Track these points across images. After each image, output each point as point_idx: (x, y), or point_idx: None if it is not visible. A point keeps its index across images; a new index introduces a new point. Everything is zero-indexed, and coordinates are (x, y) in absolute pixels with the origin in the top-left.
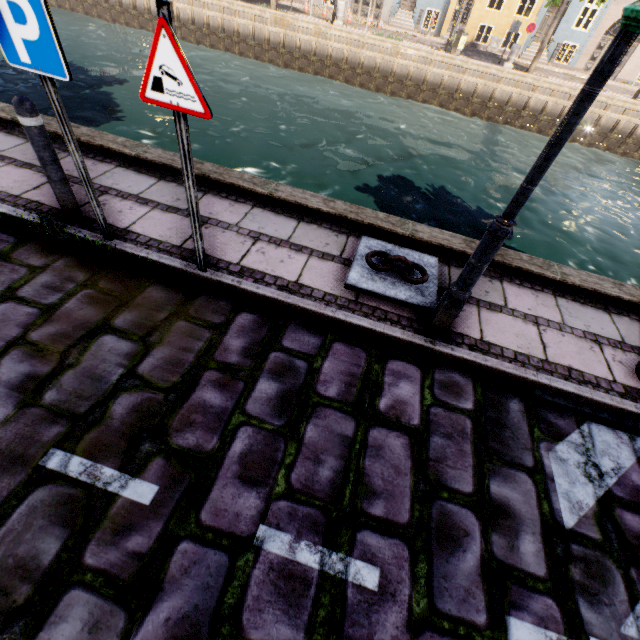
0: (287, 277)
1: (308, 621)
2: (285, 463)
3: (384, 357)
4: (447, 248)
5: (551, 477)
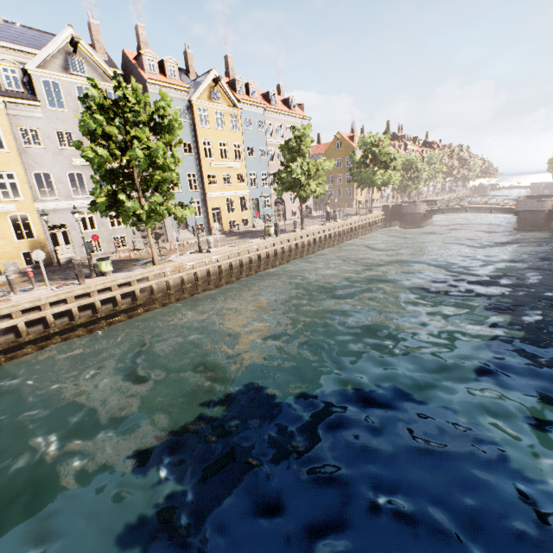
0: None
1: None
2: None
3: None
4: None
5: None
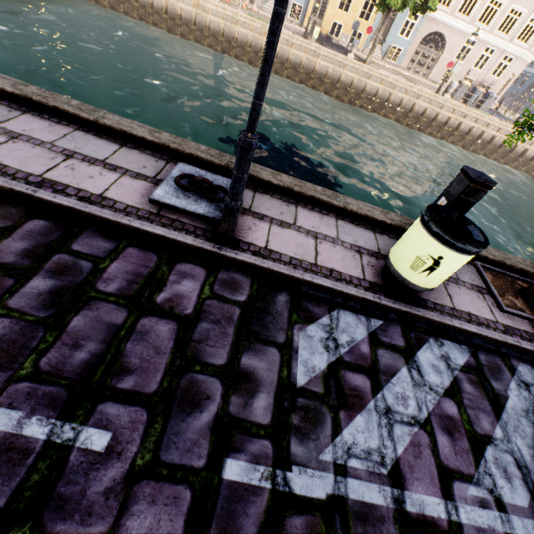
0: (92, 190)
1: (17, 487)
2: (39, 349)
3: (175, 260)
4: (256, 178)
5: (296, 350)
